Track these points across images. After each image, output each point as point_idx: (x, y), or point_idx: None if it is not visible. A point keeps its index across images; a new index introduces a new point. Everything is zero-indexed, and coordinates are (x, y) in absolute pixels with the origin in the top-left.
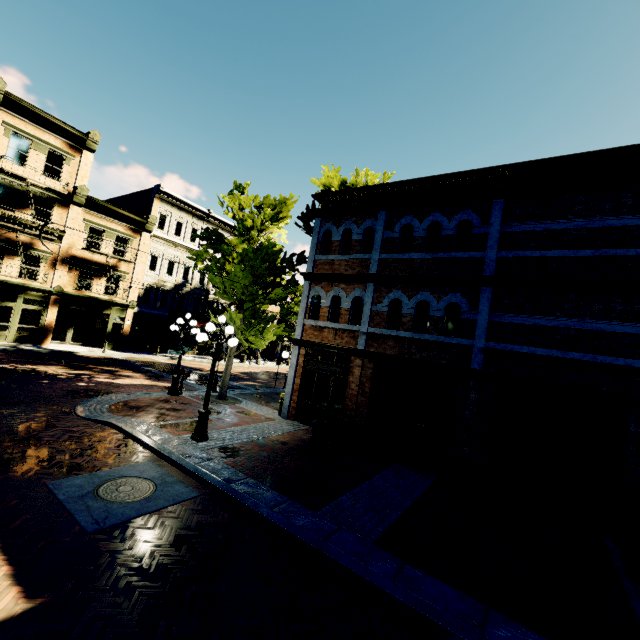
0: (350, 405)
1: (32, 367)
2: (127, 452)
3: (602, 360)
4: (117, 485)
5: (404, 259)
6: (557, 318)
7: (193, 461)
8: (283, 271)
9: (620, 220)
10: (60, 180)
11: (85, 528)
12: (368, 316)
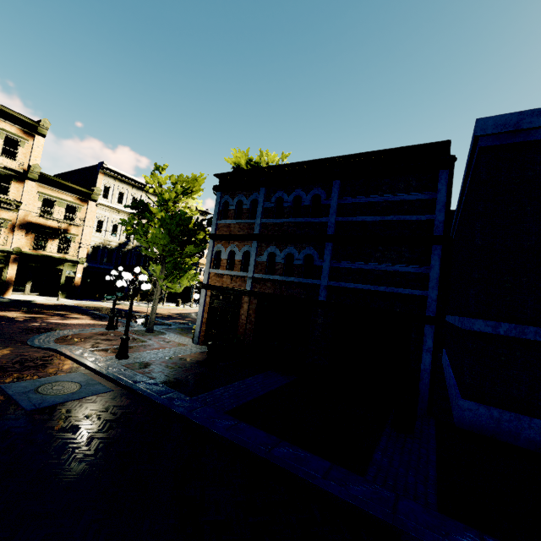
0: (241, 331)
1: None
2: (64, 367)
3: (396, 291)
4: (52, 386)
5: (277, 223)
6: (371, 263)
7: (112, 371)
8: (195, 232)
9: (408, 196)
10: (16, 160)
11: (25, 408)
12: (253, 265)
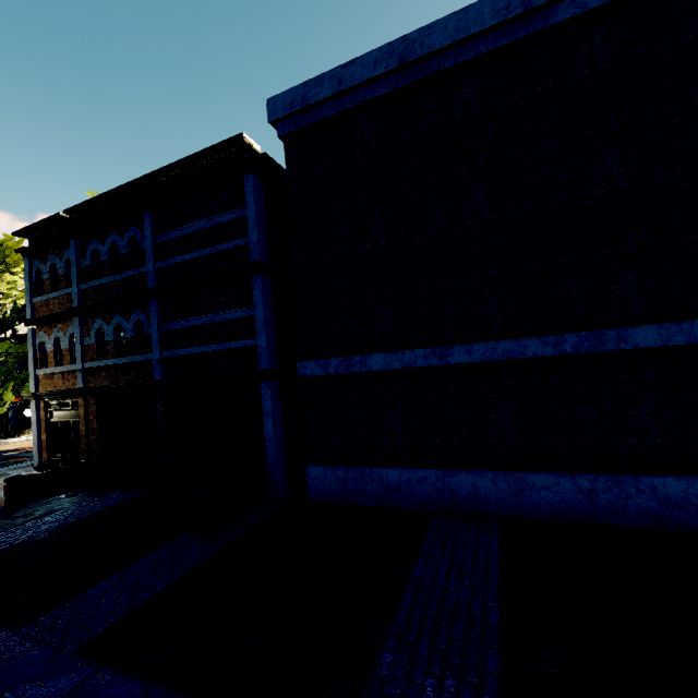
0: (83, 447)
1: None
2: None
3: (229, 346)
4: None
5: (99, 286)
6: (201, 316)
7: None
8: (13, 322)
9: (223, 217)
10: None
11: None
12: (80, 352)
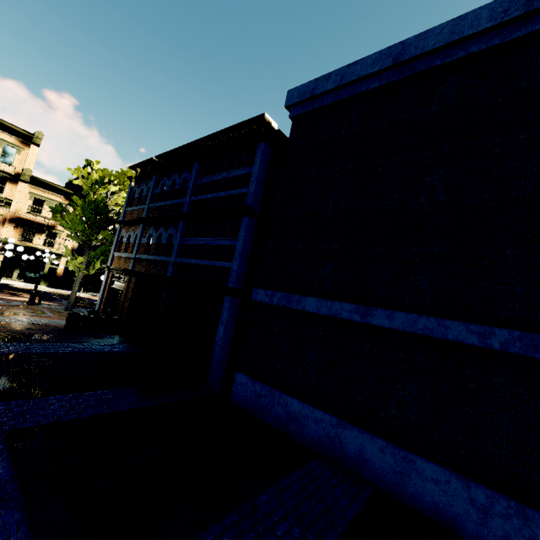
0: (119, 308)
1: None
2: None
3: (215, 264)
4: None
5: (159, 207)
6: (205, 239)
7: None
8: (114, 221)
9: (238, 171)
10: (12, 165)
11: None
12: (137, 246)
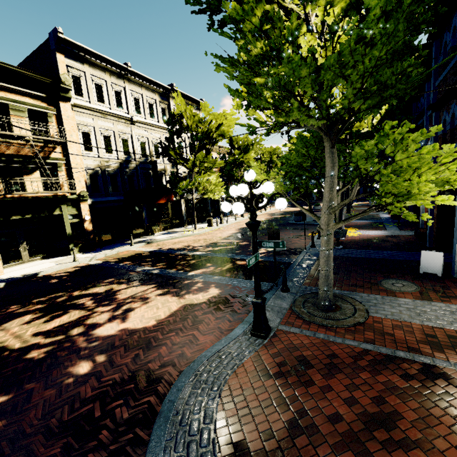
0: None
1: None
2: None
3: None
4: None
5: None
6: None
7: None
8: None
9: None
10: None
11: None
12: None
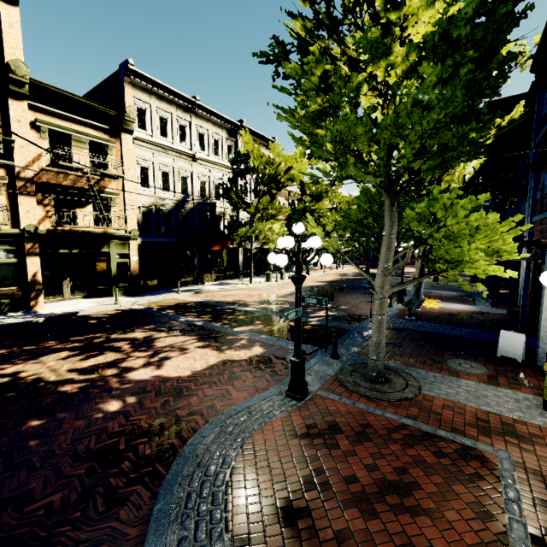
0: None
1: (13, 371)
2: None
3: None
4: None
5: None
6: None
7: None
8: None
9: None
10: None
11: None
12: None
